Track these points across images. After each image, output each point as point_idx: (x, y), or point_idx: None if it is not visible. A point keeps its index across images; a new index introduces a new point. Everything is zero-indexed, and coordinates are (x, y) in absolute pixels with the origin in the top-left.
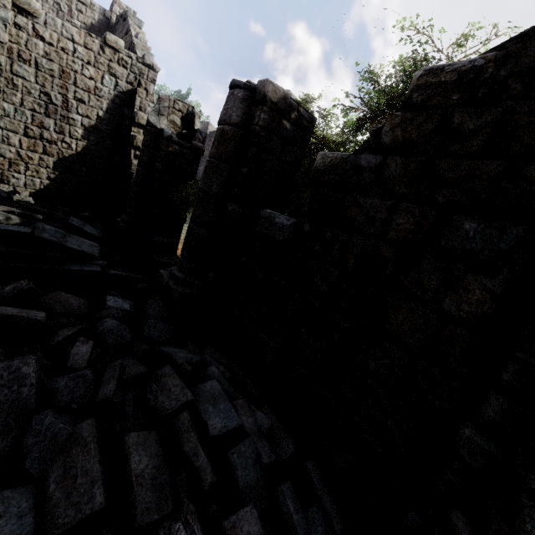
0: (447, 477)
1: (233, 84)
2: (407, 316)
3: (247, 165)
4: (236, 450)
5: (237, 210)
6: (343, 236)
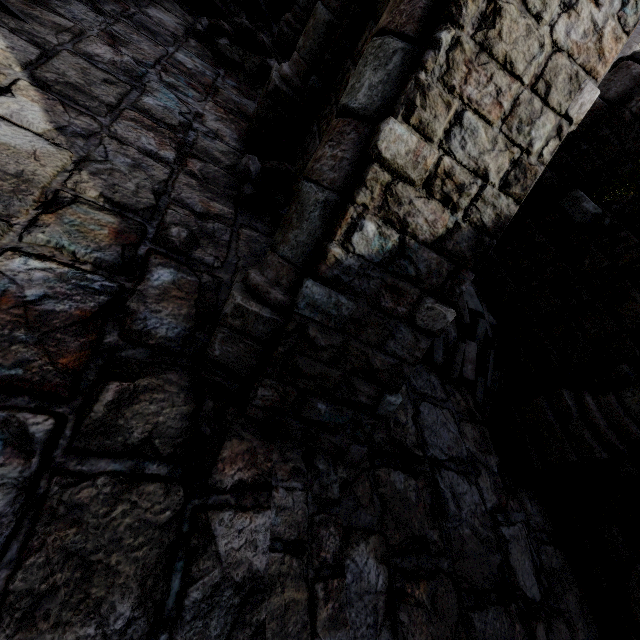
0: (593, 381)
1: (636, 57)
2: (637, 308)
3: (590, 143)
4: (482, 319)
5: (551, 178)
6: (632, 241)
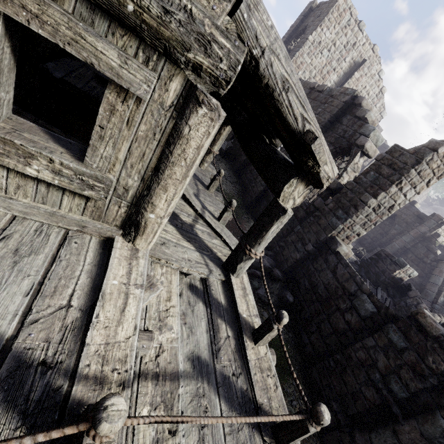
0: None
1: None
2: None
3: None
4: None
5: None
6: None
